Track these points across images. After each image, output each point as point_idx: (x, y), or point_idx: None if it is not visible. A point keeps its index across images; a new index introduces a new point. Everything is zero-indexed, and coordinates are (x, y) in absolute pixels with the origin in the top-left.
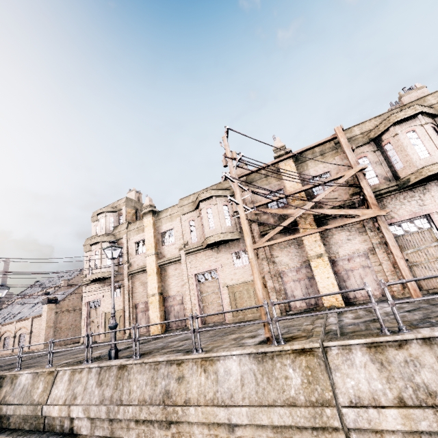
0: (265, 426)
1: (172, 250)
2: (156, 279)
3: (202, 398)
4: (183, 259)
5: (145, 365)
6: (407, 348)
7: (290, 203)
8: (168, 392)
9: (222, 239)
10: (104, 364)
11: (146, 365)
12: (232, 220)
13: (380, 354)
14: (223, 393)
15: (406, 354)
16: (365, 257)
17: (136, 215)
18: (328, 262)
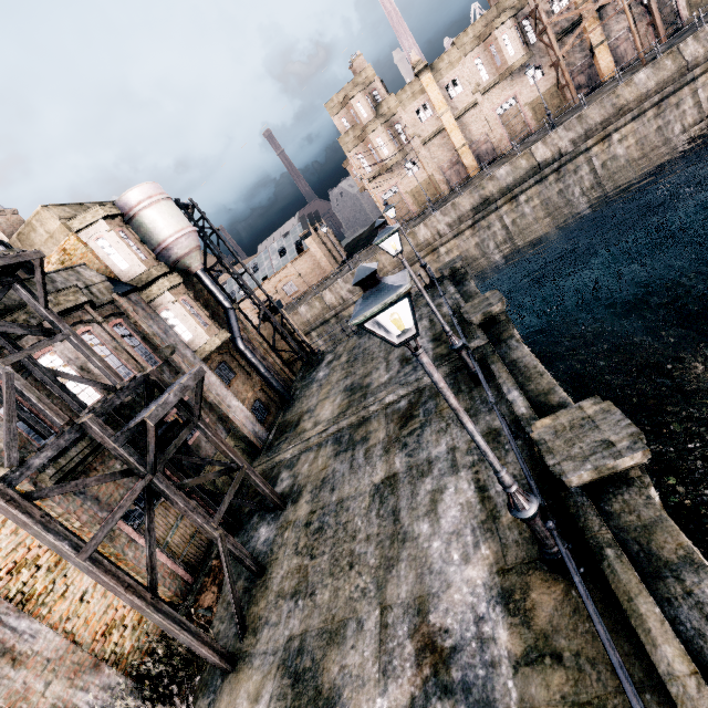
0: (660, 85)
1: (463, 99)
2: (460, 132)
3: (632, 94)
4: (481, 101)
5: (593, 106)
6: (705, 31)
7: (573, 3)
8: (614, 104)
9: (527, 60)
10: (567, 122)
11: (594, 106)
12: (523, 41)
13: (696, 38)
14: (641, 87)
15: (704, 33)
16: (627, 33)
17: (383, 86)
18: (607, 46)
